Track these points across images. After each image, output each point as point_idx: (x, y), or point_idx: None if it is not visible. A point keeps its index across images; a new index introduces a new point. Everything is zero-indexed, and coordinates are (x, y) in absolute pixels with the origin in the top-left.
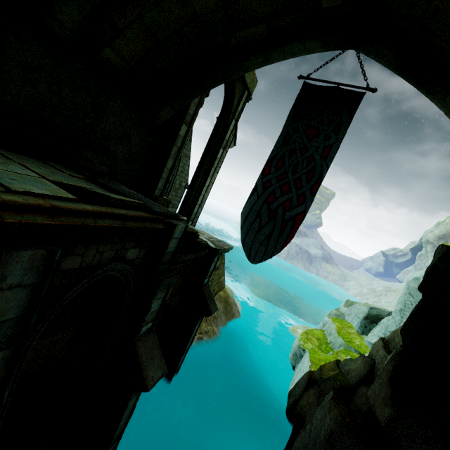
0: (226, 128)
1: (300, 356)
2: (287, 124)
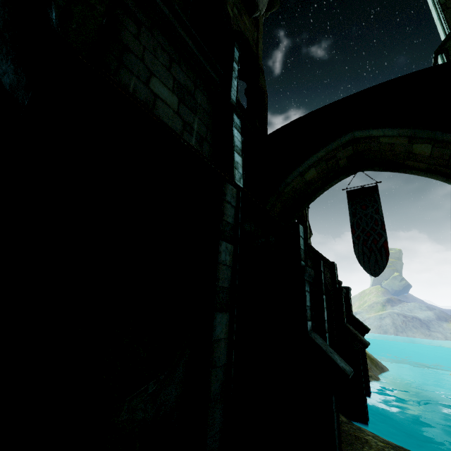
0: (305, 227)
1: None
2: (349, 208)
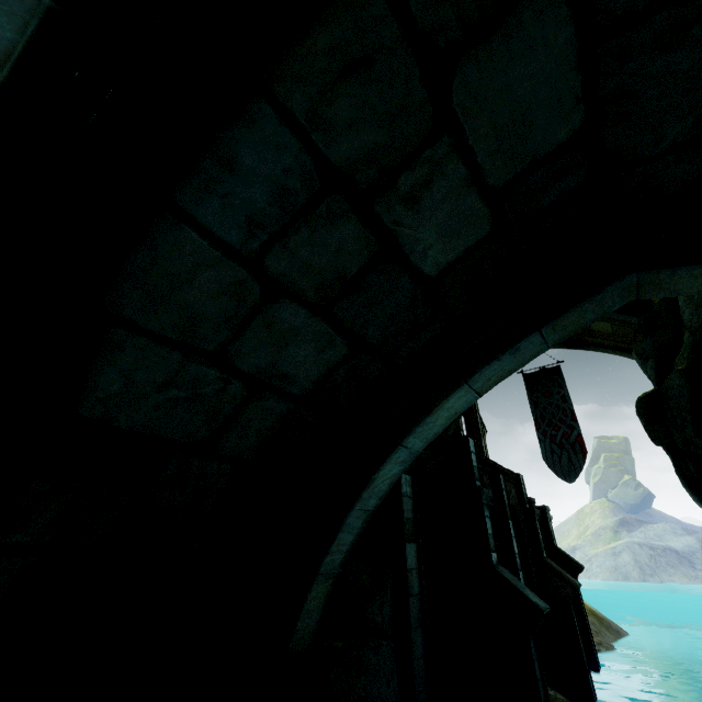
0: (475, 422)
1: None
2: (530, 397)
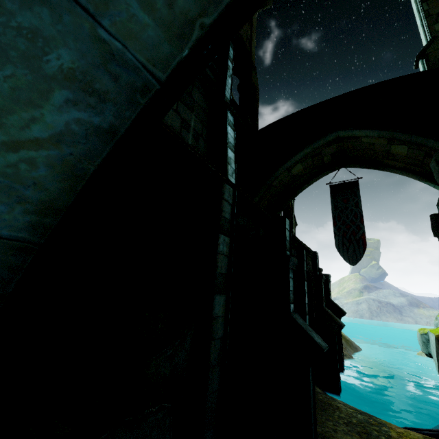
0: (290, 217)
1: (427, 340)
2: (332, 201)
